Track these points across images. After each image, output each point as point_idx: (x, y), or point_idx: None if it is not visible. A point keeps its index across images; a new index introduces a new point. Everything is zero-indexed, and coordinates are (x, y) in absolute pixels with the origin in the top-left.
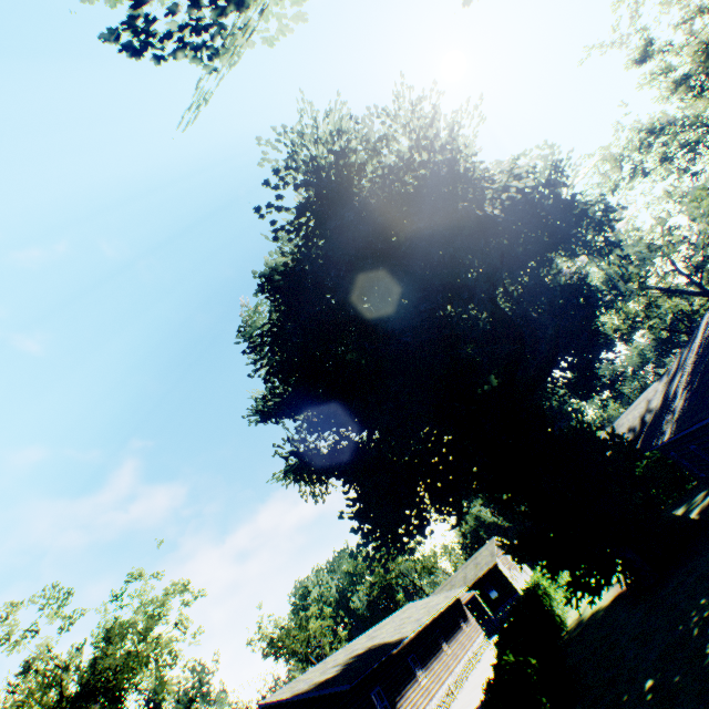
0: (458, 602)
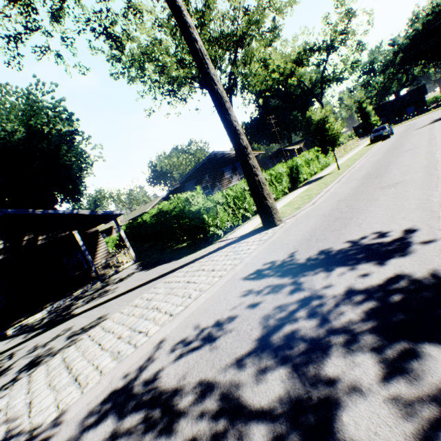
0: (110, 228)
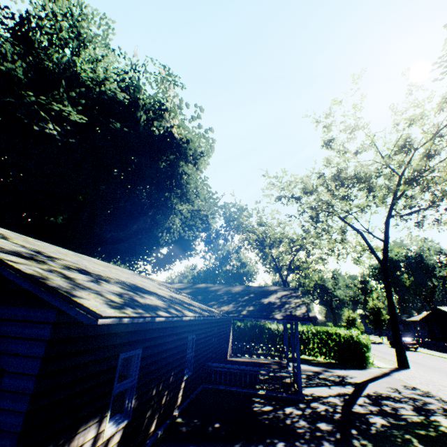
0: None
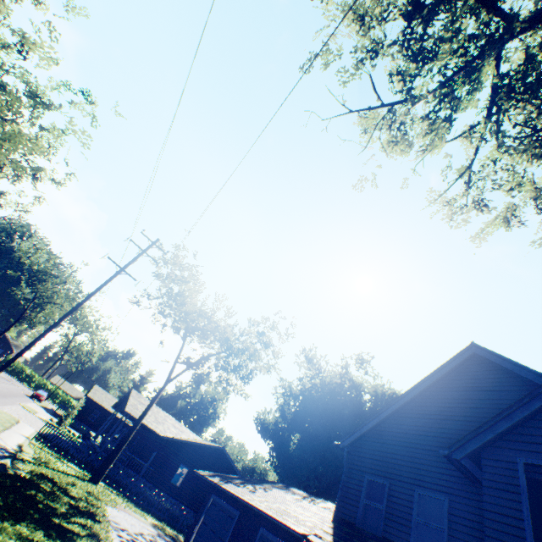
0: None
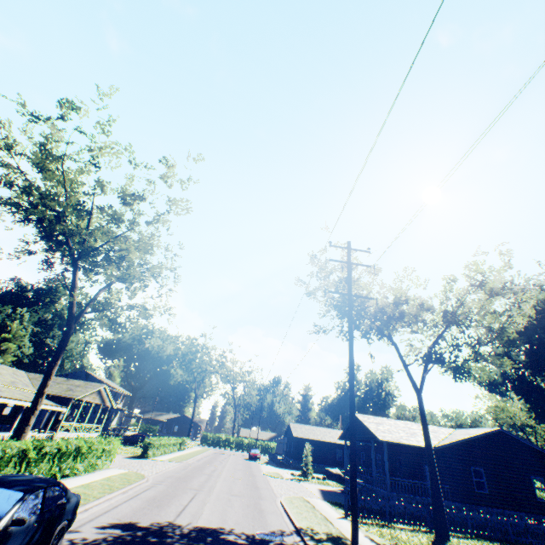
0: None
